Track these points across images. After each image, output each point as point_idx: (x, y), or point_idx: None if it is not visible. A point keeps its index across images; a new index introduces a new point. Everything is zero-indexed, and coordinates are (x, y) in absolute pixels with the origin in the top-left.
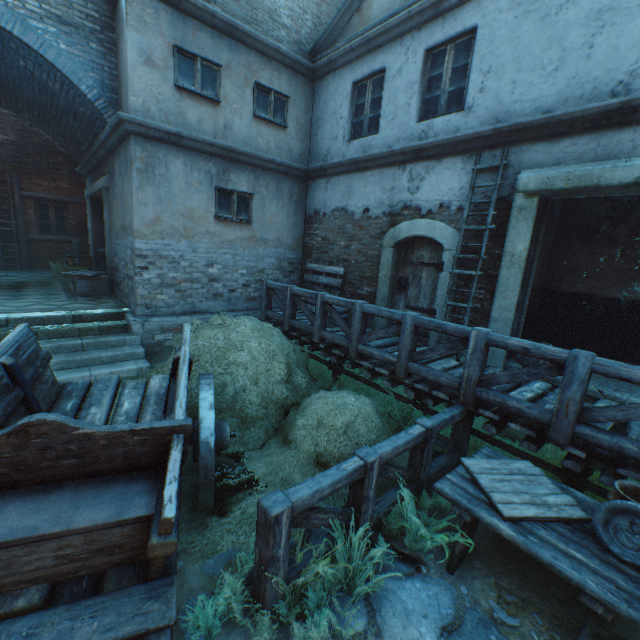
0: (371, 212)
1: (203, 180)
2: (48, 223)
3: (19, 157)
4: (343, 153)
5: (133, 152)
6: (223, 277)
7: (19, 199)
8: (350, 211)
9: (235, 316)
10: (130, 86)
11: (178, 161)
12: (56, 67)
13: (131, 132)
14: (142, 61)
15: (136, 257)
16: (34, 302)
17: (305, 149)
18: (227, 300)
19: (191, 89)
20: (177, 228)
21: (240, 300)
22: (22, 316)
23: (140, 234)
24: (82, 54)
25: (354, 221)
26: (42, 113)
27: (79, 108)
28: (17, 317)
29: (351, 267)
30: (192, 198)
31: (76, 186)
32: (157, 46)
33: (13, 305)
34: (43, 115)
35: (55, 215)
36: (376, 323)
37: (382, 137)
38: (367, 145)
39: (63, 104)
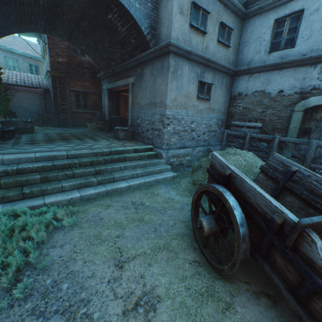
0: (284, 92)
1: (194, 77)
2: (79, 103)
3: (68, 70)
4: (264, 60)
5: (170, 62)
6: (196, 129)
7: (68, 91)
8: (267, 92)
9: (199, 149)
10: (172, 26)
11: (186, 67)
12: (133, 17)
13: (171, 51)
14: (178, 11)
15: (165, 119)
16: (108, 142)
17: (234, 59)
18: (196, 141)
19: (197, 26)
20: (182, 103)
21: (201, 141)
22: (115, 149)
23: (168, 106)
24: (144, 9)
25: (270, 98)
26: (96, 45)
27: (130, 40)
28: (114, 150)
29: (265, 123)
30: (189, 87)
31: (92, 84)
32: (185, 3)
33: (103, 144)
34: (96, 46)
35: (82, 99)
36: (285, 153)
37: (297, 49)
38: (284, 55)
39: (118, 39)
